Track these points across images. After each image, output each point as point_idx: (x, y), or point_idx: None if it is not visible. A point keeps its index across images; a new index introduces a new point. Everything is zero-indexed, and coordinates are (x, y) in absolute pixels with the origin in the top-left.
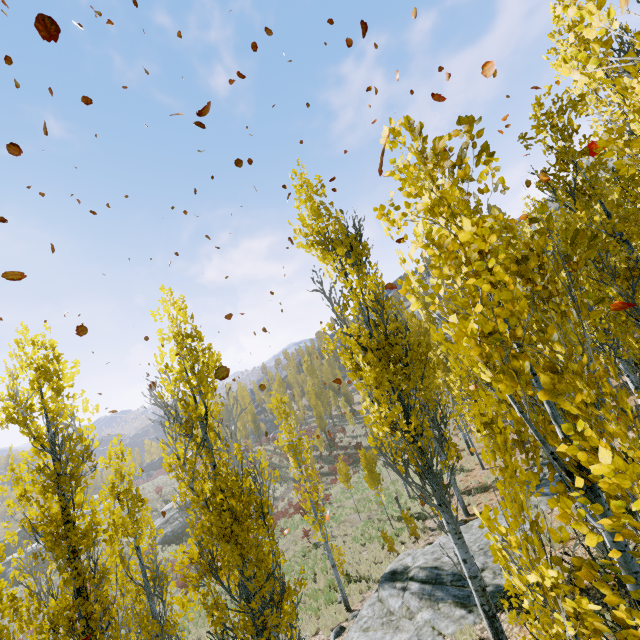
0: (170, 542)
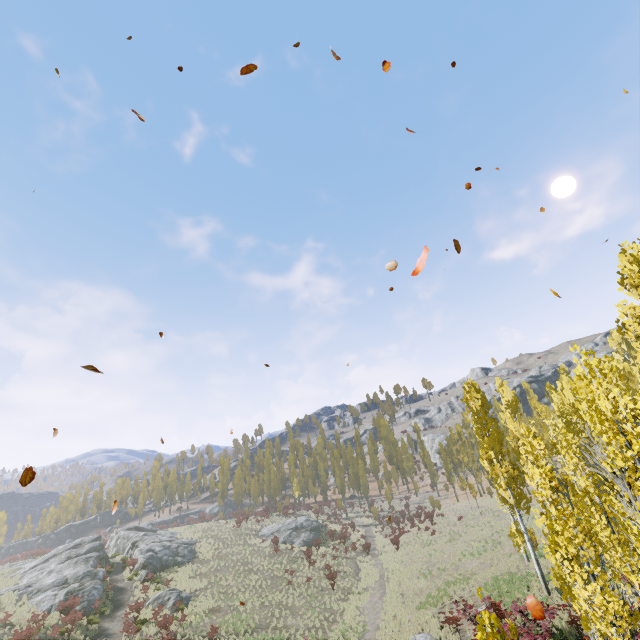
0: (311, 546)
